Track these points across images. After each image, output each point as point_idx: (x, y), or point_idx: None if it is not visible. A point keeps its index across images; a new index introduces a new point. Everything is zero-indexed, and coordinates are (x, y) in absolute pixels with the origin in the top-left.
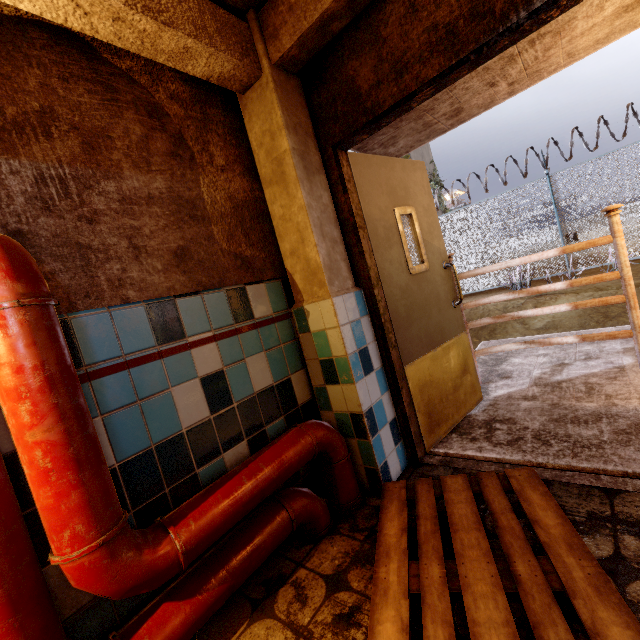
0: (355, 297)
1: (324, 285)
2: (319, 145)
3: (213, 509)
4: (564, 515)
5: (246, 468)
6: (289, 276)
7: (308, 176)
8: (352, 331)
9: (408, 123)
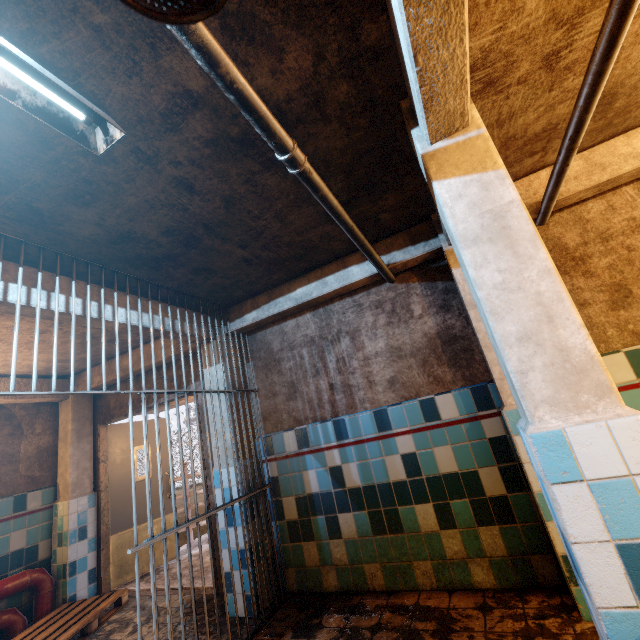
0: (88, 497)
1: (69, 493)
2: (95, 421)
3: None
4: (110, 603)
5: None
6: (58, 485)
7: (79, 440)
8: (78, 516)
9: None
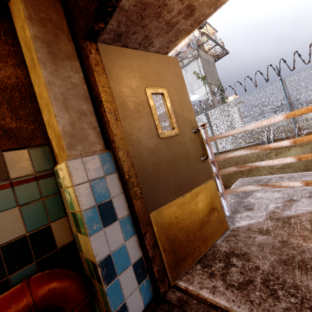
0: (100, 158)
1: (64, 149)
2: (76, 39)
3: None
4: None
5: None
6: (51, 142)
7: (54, 60)
8: (91, 188)
9: (151, 21)
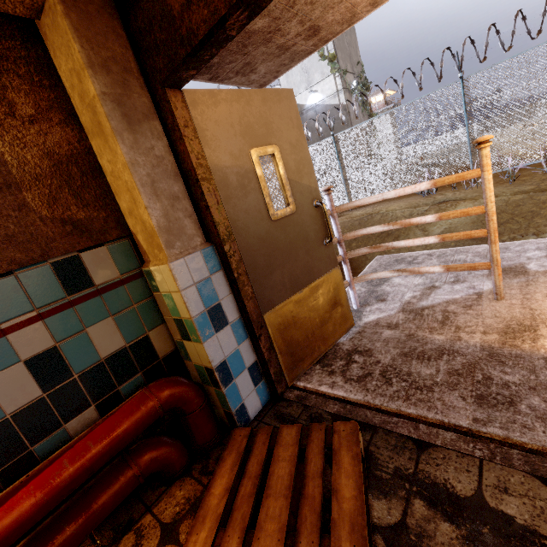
0: (203, 255)
1: (162, 249)
2: (149, 82)
3: (21, 503)
4: (361, 486)
5: (71, 449)
6: (134, 235)
7: (130, 125)
8: (198, 292)
9: (257, 47)
